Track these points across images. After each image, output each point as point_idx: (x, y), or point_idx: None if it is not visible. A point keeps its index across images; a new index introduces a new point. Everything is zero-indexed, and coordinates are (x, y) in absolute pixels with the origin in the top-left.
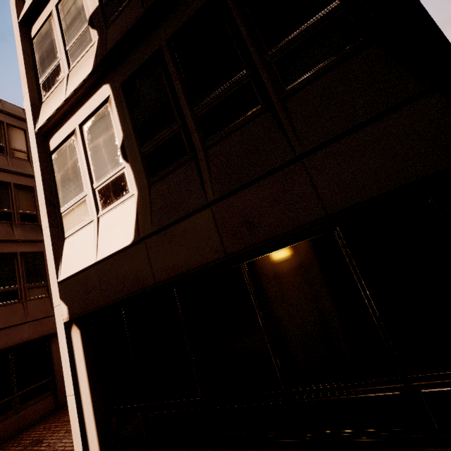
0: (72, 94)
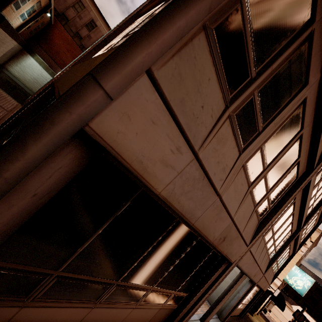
0: None
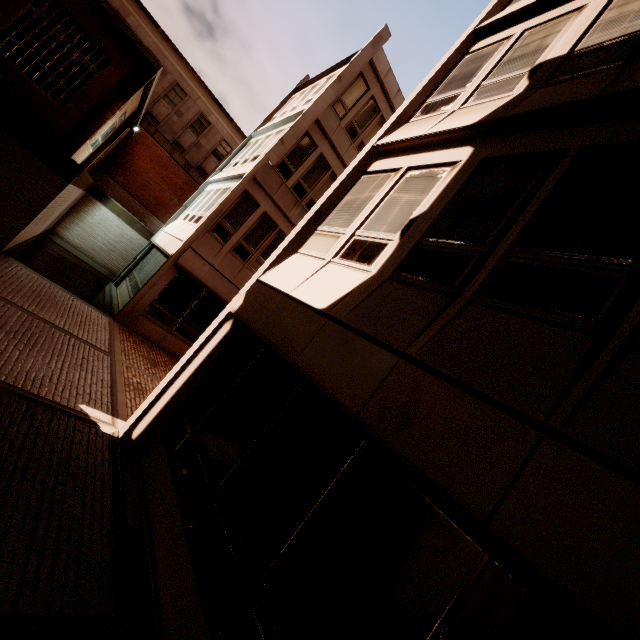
0: (433, 134)
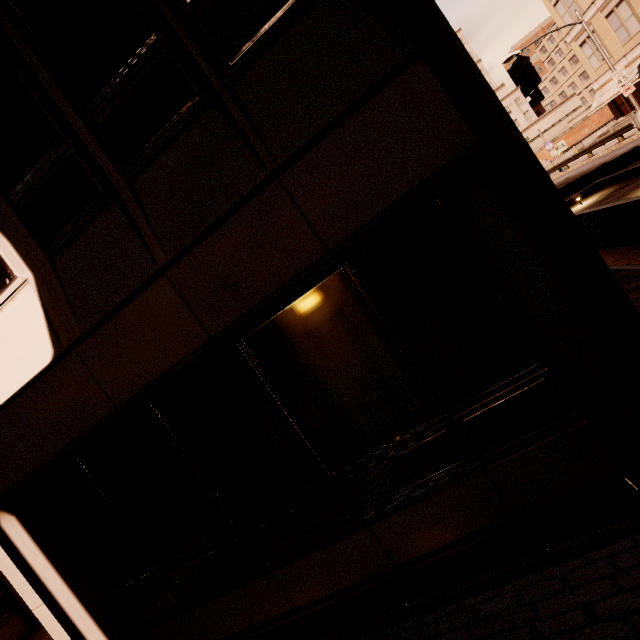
0: None
